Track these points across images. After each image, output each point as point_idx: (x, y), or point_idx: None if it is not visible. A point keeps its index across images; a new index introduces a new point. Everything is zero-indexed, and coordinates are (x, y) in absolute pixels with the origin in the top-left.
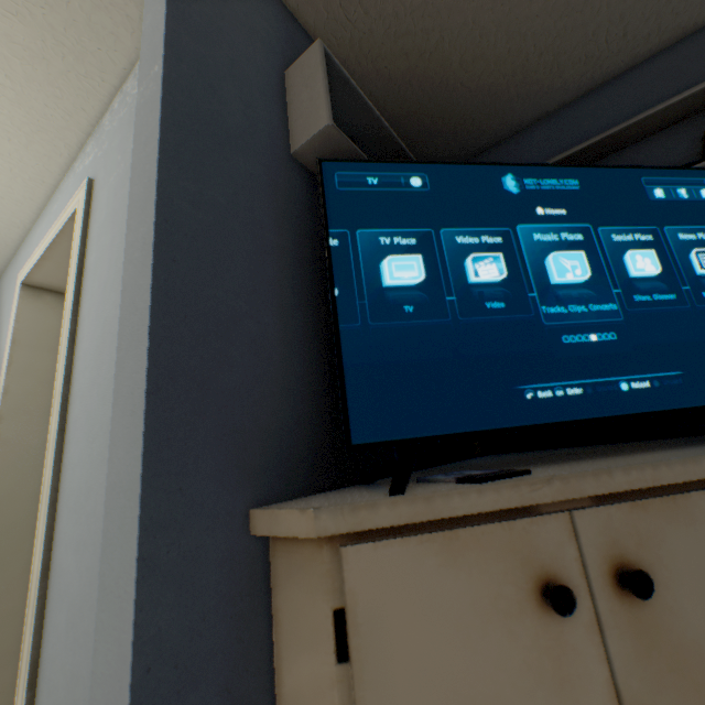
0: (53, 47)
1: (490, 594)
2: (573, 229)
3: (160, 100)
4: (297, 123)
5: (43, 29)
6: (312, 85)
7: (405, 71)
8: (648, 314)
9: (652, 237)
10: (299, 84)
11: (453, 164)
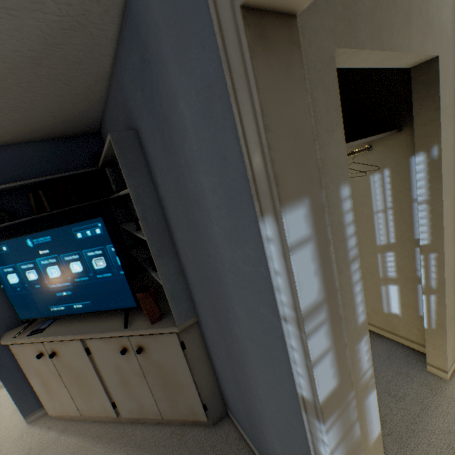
0: None
1: (33, 353)
2: (53, 257)
3: None
4: None
5: None
6: None
7: (12, 137)
8: (80, 285)
9: (79, 256)
10: None
11: (12, 239)
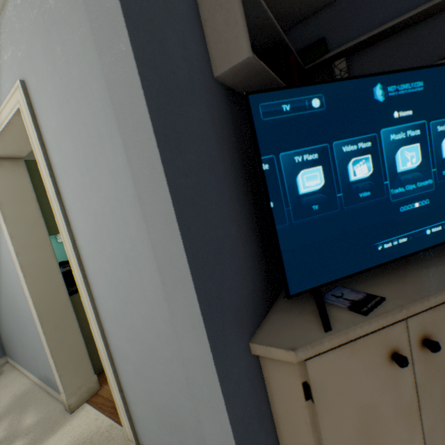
0: None
1: (369, 362)
2: (415, 126)
3: (140, 89)
4: (216, 47)
5: None
6: (227, 6)
7: None
8: None
9: None
10: (211, 0)
11: (340, 81)
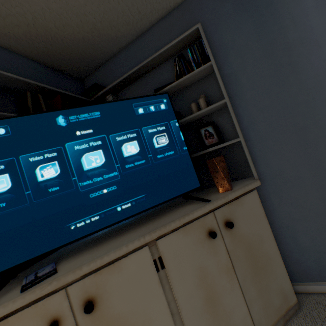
0: None
1: None
2: (96, 139)
3: None
4: None
5: None
6: None
7: (24, 33)
8: (132, 172)
9: (136, 134)
10: None
11: (25, 116)
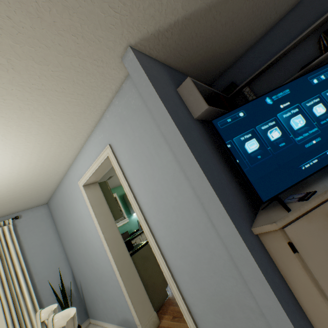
0: (87, 108)
1: (322, 225)
2: (294, 108)
3: (179, 132)
4: (192, 108)
5: (85, 105)
6: (193, 94)
7: (200, 59)
8: (327, 126)
9: (318, 99)
10: (186, 94)
11: (248, 102)
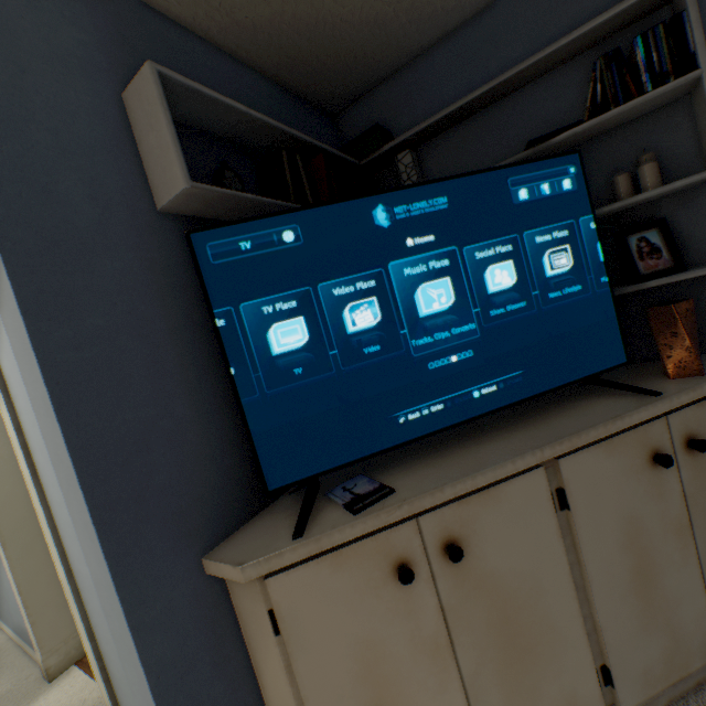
0: None
1: (365, 579)
2: (440, 255)
3: None
4: (155, 174)
5: None
6: (157, 127)
7: (271, 17)
8: (501, 326)
9: (512, 246)
10: (142, 119)
11: (323, 206)
